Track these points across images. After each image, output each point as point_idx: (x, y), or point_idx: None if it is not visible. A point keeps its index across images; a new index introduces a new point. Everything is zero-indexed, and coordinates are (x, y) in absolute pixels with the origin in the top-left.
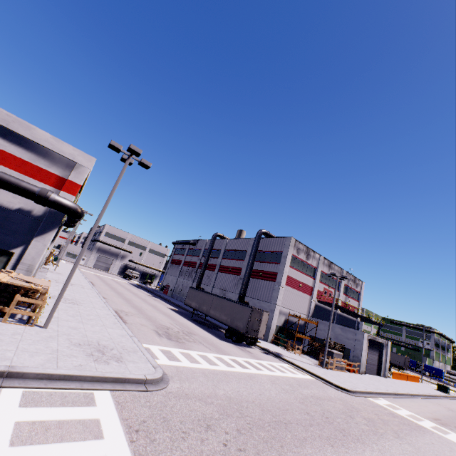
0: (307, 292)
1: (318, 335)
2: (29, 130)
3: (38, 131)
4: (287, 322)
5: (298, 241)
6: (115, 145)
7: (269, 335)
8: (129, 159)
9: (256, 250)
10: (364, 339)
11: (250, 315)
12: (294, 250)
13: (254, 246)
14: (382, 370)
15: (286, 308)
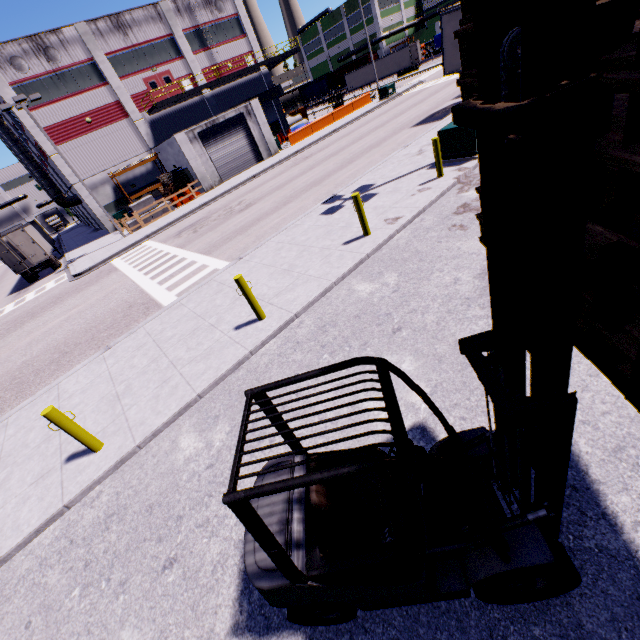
0: (115, 118)
1: (171, 170)
2: None
3: None
4: (119, 189)
5: None
6: None
7: (105, 225)
8: None
9: None
10: (182, 145)
11: None
12: (7, 72)
13: None
14: (264, 149)
15: (99, 175)
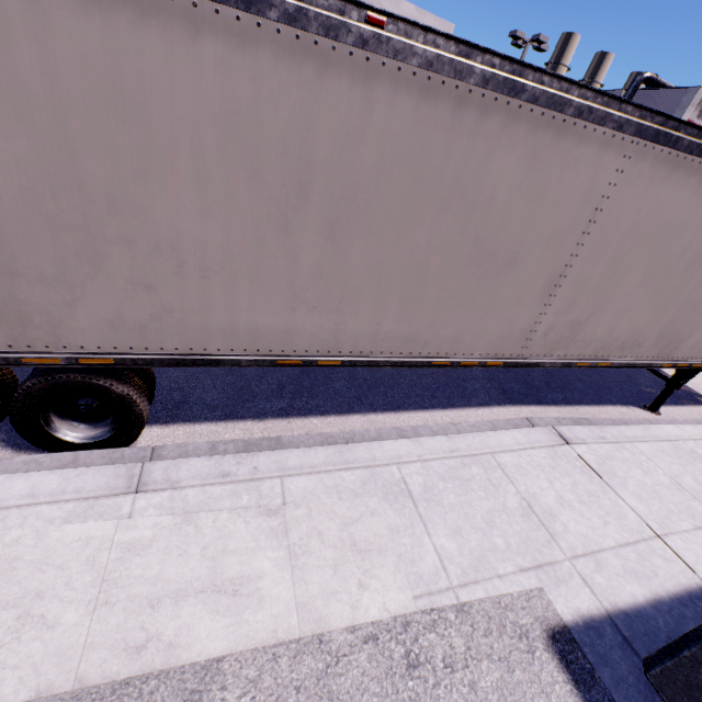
0: None
1: None
2: (397, 7)
3: (404, 5)
4: None
5: None
6: (519, 36)
7: None
8: (527, 48)
9: None
10: None
11: None
12: (694, 112)
13: None
14: None
15: None
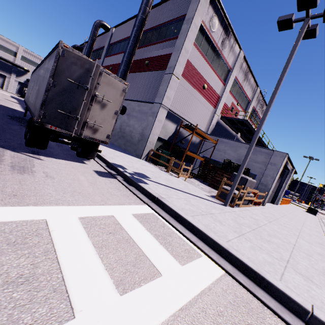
0: (211, 101)
1: (214, 157)
2: None
3: None
4: (176, 136)
5: (218, 0)
6: None
7: (145, 149)
8: None
9: (143, 18)
10: (283, 163)
11: (53, 70)
12: (207, 15)
13: (139, 9)
14: (277, 197)
15: (177, 116)
